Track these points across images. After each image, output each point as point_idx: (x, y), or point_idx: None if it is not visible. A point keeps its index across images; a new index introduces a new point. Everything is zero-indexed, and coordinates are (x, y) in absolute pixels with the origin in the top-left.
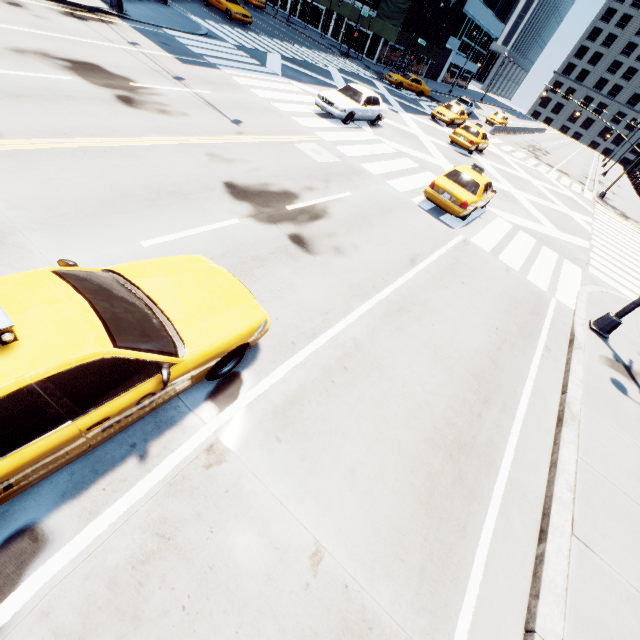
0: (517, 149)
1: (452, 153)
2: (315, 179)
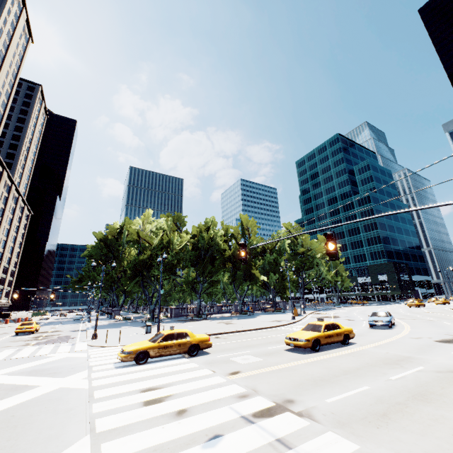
0: None
1: None
2: None
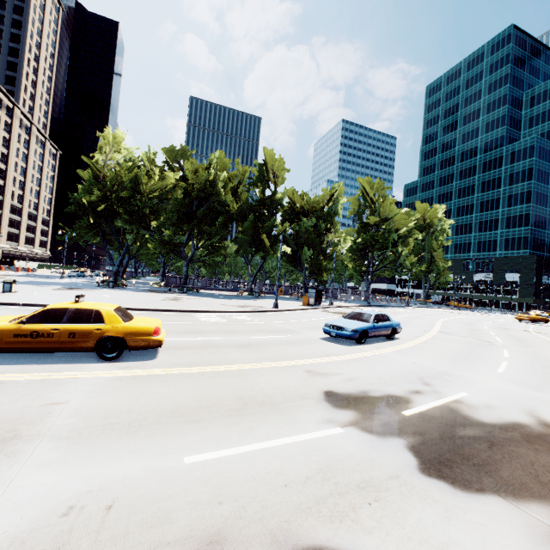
0: None
1: None
2: None
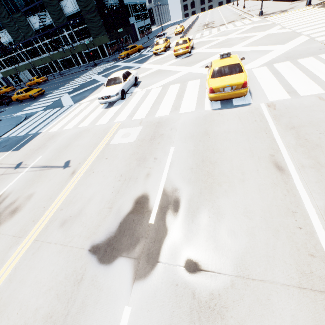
0: (201, 32)
1: (183, 61)
2: (143, 160)
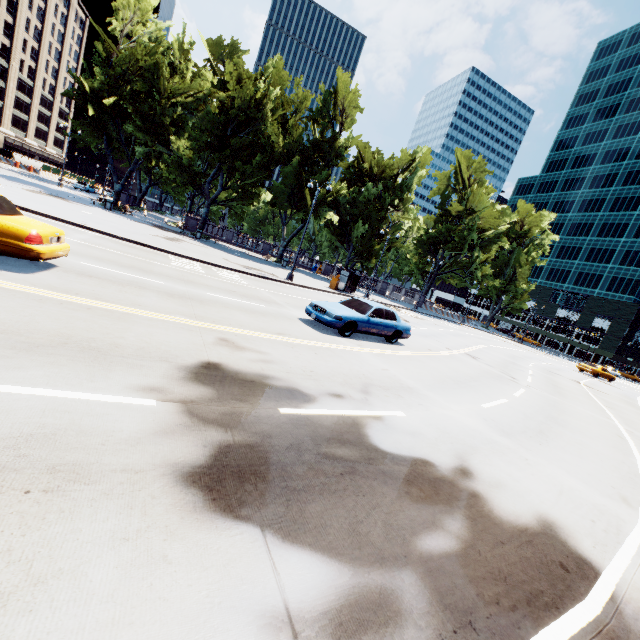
0: None
1: None
2: None
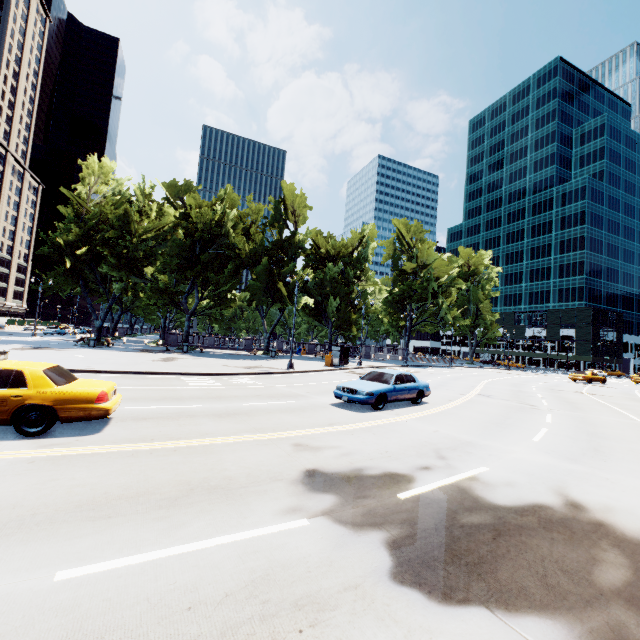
0: None
1: None
2: None
